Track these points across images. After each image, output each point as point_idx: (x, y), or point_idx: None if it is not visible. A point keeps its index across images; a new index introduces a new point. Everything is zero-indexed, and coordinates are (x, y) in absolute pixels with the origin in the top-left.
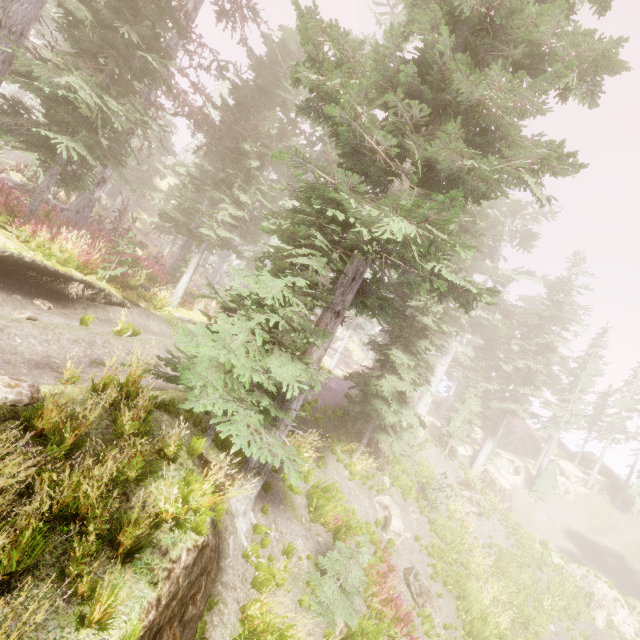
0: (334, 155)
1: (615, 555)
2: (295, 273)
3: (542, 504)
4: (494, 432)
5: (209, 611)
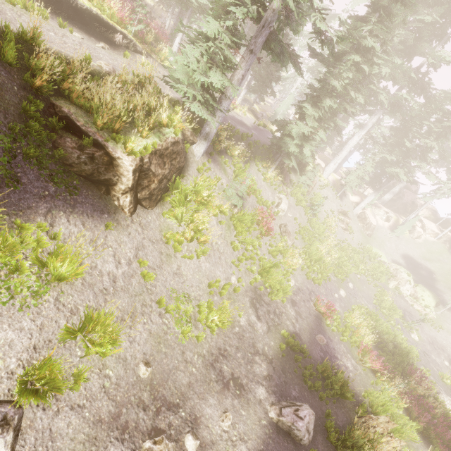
0: None
1: (429, 271)
2: (225, 17)
3: (396, 239)
4: (379, 189)
5: (182, 178)
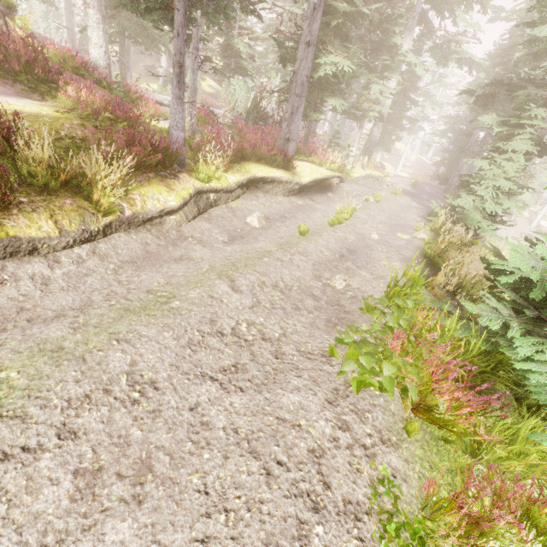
0: None
1: None
2: (520, 157)
3: None
4: None
5: None
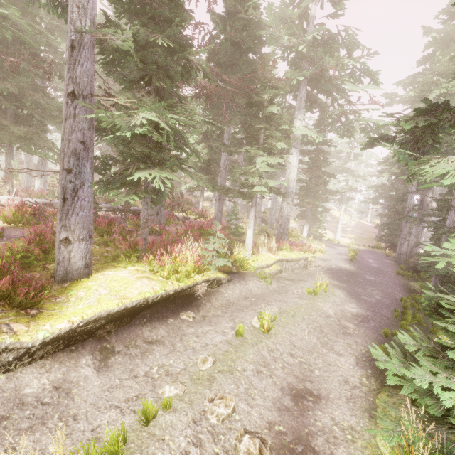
0: (331, 64)
1: None
2: None
3: None
4: None
5: None
